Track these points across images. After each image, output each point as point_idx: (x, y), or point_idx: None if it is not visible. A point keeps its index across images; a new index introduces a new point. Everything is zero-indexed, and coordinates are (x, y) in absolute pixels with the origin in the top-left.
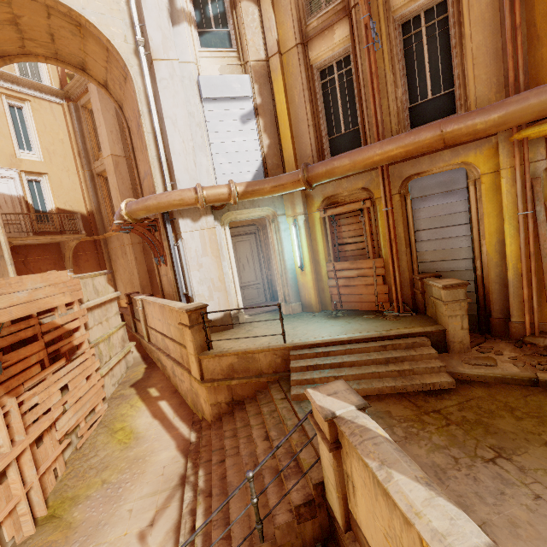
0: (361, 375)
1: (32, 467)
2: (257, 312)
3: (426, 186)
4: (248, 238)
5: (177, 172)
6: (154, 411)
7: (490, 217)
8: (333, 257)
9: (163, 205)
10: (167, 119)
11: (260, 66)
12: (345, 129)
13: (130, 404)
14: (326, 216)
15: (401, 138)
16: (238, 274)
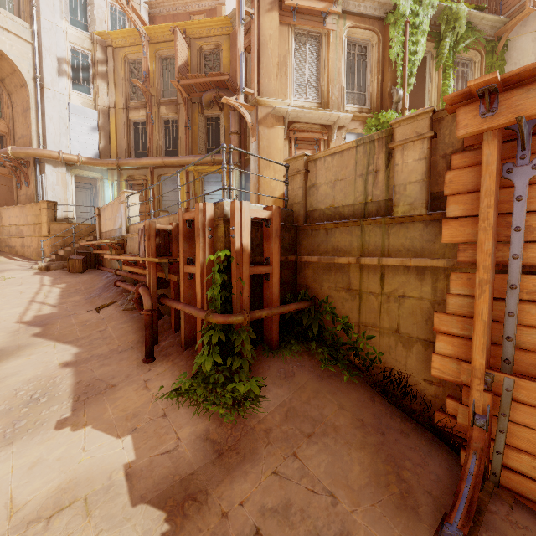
0: None
1: None
2: None
3: (166, 180)
4: (85, 191)
5: (48, 141)
6: (9, 258)
7: (182, 194)
8: None
9: (38, 154)
10: (47, 116)
11: (104, 109)
12: (142, 150)
13: None
14: (128, 184)
15: (152, 159)
16: (75, 210)
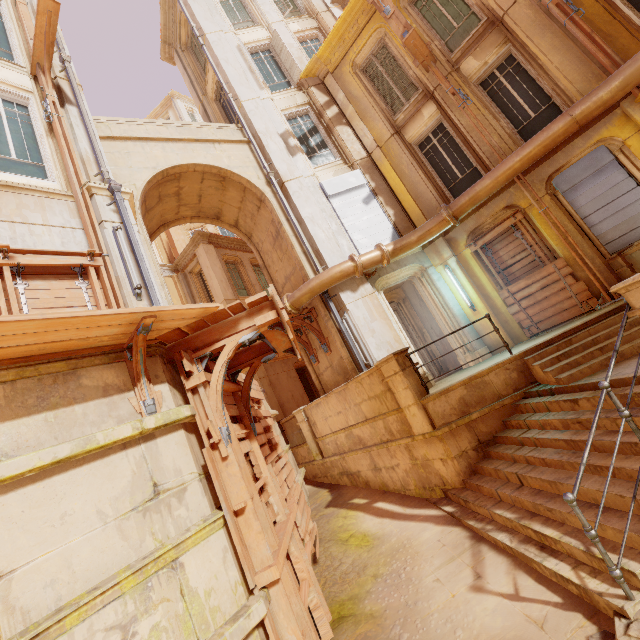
0: (628, 336)
1: (303, 550)
2: (438, 379)
3: (571, 177)
4: None
5: (325, 256)
6: (375, 513)
7: None
8: (503, 283)
9: (326, 281)
10: (305, 219)
11: (365, 162)
12: (461, 174)
13: (341, 517)
14: (478, 248)
15: (534, 140)
16: None
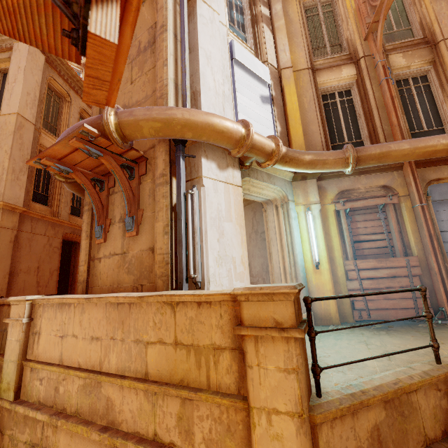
0: None
1: None
2: None
3: (445, 191)
4: None
5: (204, 104)
6: None
7: None
8: (352, 254)
9: (198, 123)
10: (201, 49)
11: (274, 70)
12: (348, 140)
13: None
14: (343, 209)
15: None
16: None
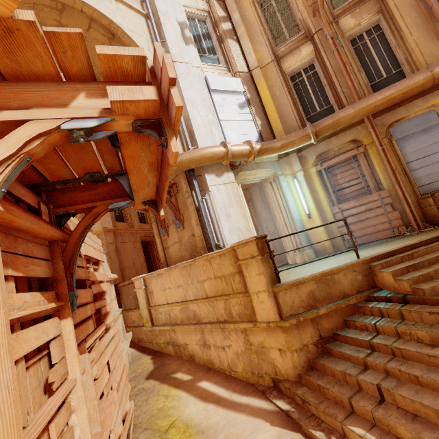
0: None
1: None
2: None
3: (406, 129)
4: None
5: (198, 138)
6: (199, 395)
7: None
8: (336, 201)
9: (196, 158)
10: (186, 100)
11: (245, 75)
12: (319, 108)
13: (162, 395)
14: (322, 169)
15: (397, 84)
16: None
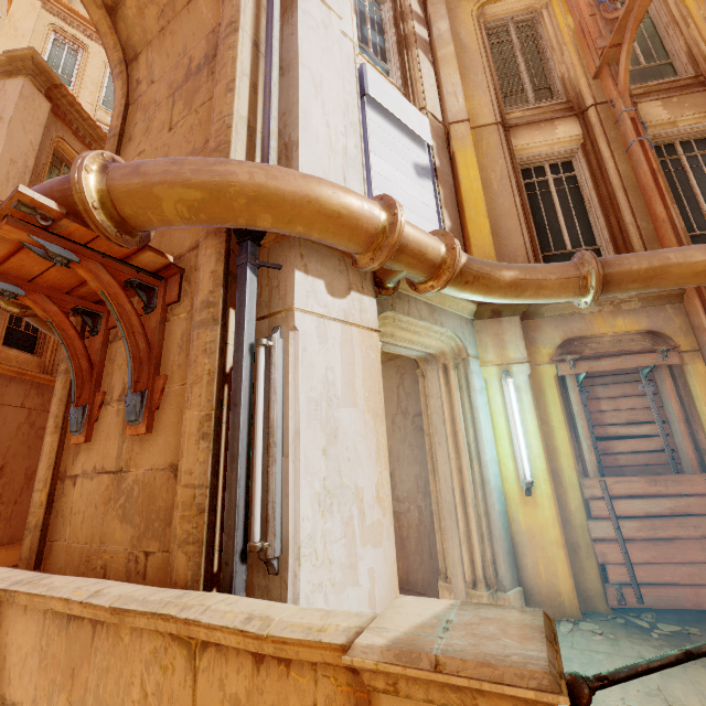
0: None
1: None
2: None
3: None
4: None
5: (305, 166)
6: None
7: None
8: (596, 465)
9: (286, 194)
10: (303, 67)
11: (437, 125)
12: (572, 247)
13: None
14: (572, 374)
15: None
16: None
